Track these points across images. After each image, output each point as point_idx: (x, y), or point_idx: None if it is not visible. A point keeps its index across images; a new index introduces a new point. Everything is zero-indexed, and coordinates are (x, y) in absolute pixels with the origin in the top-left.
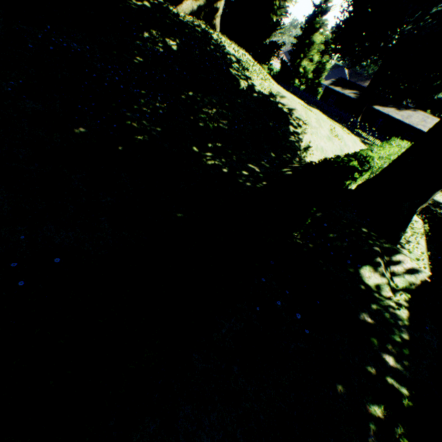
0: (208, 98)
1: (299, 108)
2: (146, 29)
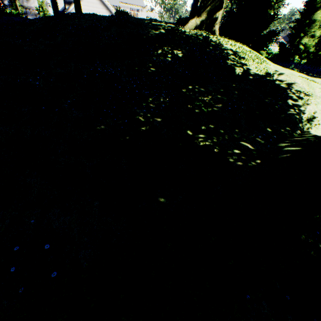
0: (205, 87)
1: (299, 81)
2: (160, 47)
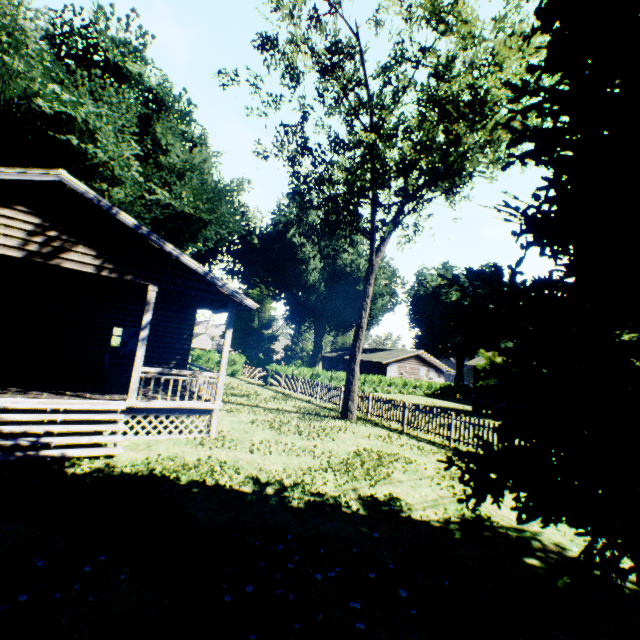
0: None
1: None
2: None
